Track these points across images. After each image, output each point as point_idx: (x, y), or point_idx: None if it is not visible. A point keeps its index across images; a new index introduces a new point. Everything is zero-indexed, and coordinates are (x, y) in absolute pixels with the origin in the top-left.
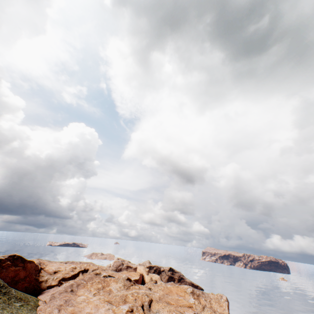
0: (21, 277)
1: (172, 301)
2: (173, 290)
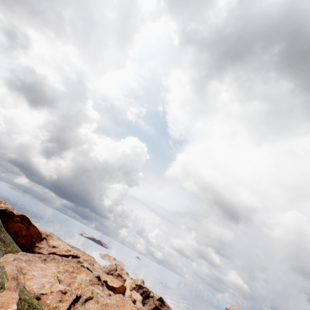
0: (22, 234)
1: None
2: (127, 306)
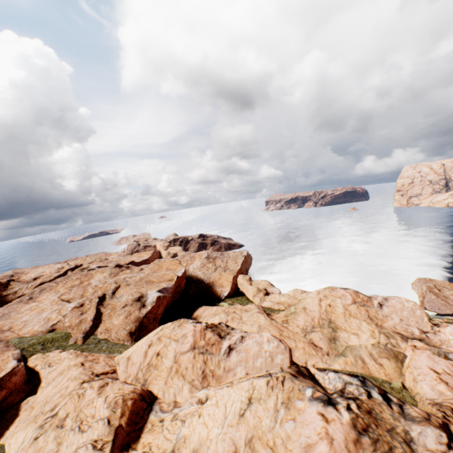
0: None
1: (156, 279)
2: (165, 265)
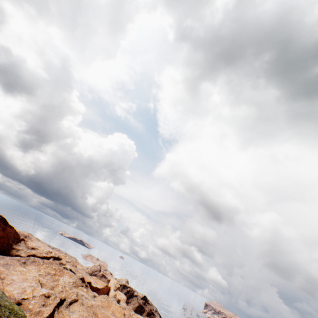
0: None
1: (101, 314)
2: (113, 307)
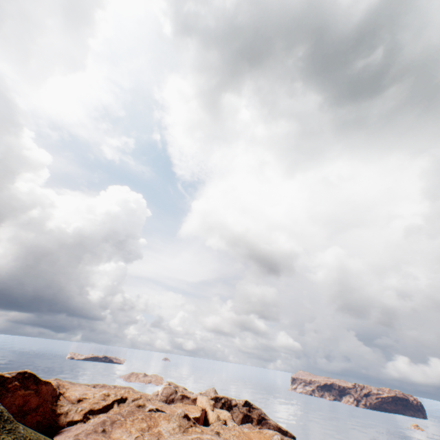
0: (32, 407)
1: None
2: (253, 437)
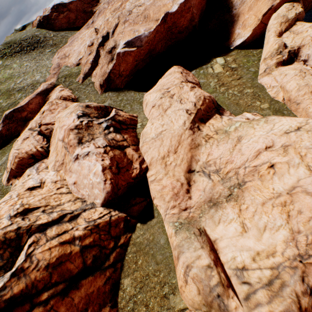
0: (74, 19)
1: (153, 13)
2: None
